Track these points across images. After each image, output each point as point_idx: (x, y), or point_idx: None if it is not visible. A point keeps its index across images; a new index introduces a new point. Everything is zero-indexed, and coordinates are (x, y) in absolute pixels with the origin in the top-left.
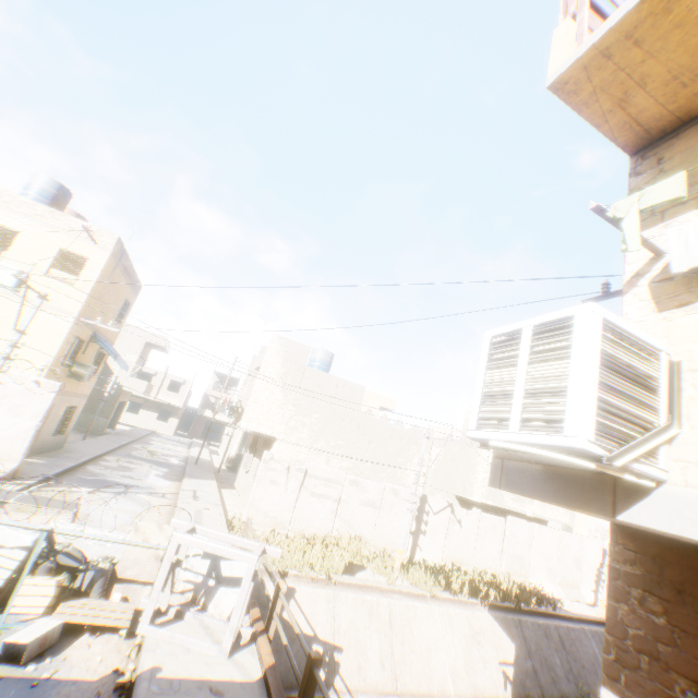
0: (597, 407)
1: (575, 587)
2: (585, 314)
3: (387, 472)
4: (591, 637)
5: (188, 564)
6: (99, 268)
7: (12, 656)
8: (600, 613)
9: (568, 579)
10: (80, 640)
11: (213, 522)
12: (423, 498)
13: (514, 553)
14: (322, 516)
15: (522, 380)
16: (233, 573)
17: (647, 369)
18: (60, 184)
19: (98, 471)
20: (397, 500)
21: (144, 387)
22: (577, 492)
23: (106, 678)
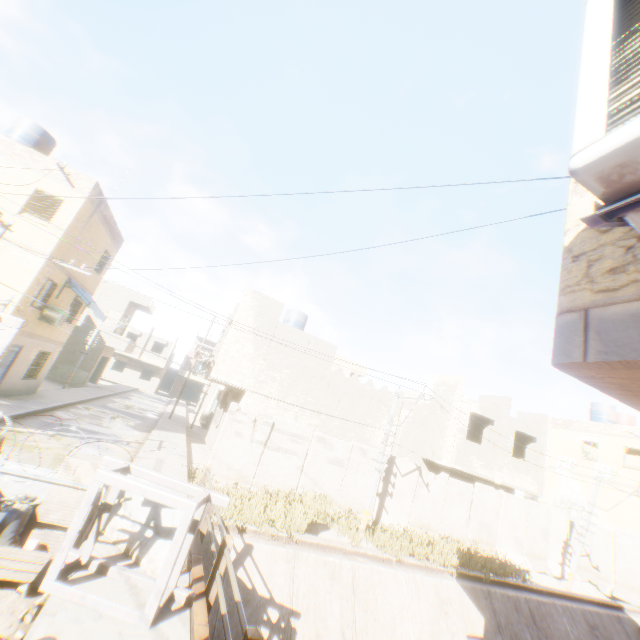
0: None
1: (542, 558)
2: None
3: (356, 432)
4: (562, 612)
5: (126, 511)
6: (75, 211)
7: None
8: (569, 587)
9: (535, 550)
10: None
11: (173, 472)
12: (391, 460)
13: (481, 520)
14: (287, 472)
15: None
16: (174, 523)
17: None
18: (43, 130)
19: (66, 417)
20: (365, 459)
21: (126, 344)
22: None
23: None
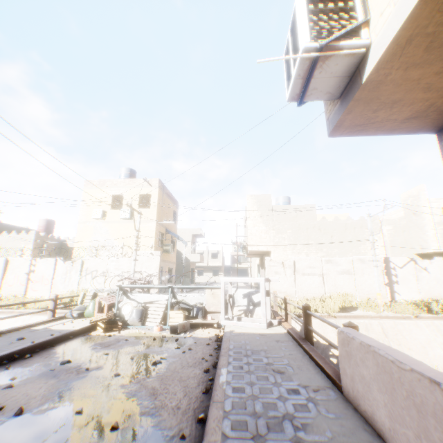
0: (311, 31)
1: None
2: (296, 1)
3: (352, 252)
4: None
5: (237, 304)
6: (156, 196)
7: (173, 330)
8: None
9: None
10: (198, 330)
11: None
12: (385, 260)
13: None
14: (314, 286)
15: (291, 54)
16: (260, 299)
17: (344, 4)
18: (130, 169)
19: None
20: (365, 265)
21: (199, 257)
22: (350, 93)
23: (212, 337)
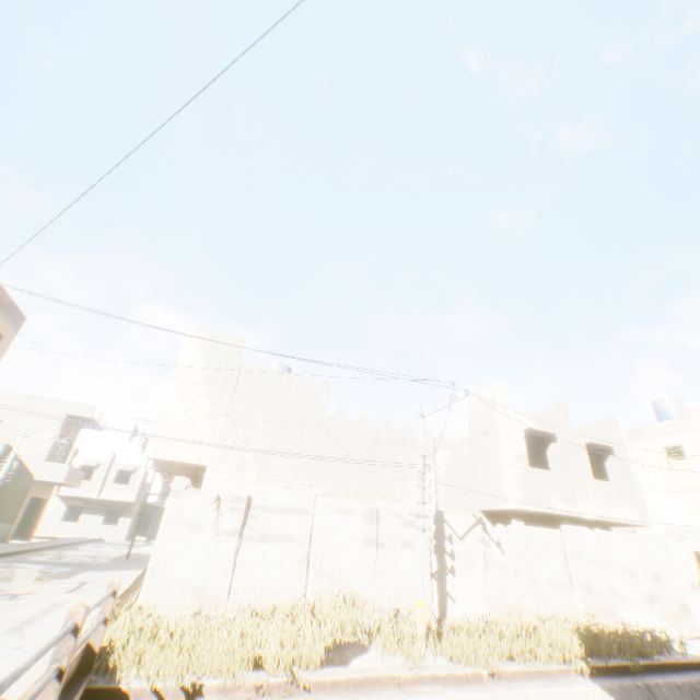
0: None
1: (683, 616)
2: None
3: (381, 494)
4: None
5: None
6: None
7: None
8: None
9: (670, 606)
10: None
11: None
12: (439, 517)
13: (587, 580)
14: (284, 572)
15: None
16: None
17: None
18: None
19: None
20: (401, 525)
21: (65, 472)
22: None
23: None
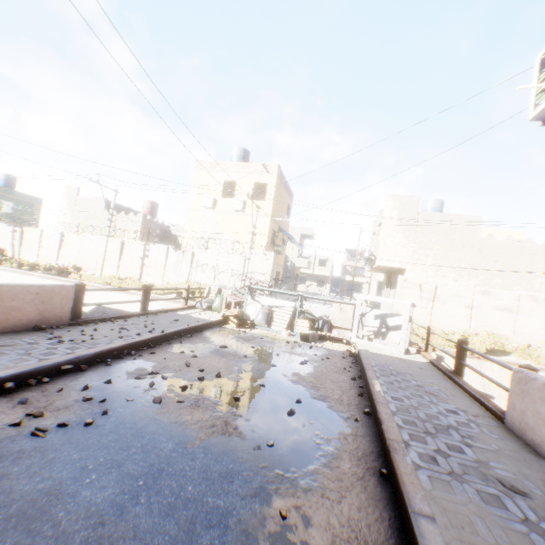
0: None
1: None
2: None
3: (520, 285)
4: None
5: (366, 324)
6: (273, 187)
7: (304, 338)
8: None
9: None
10: (326, 342)
11: None
12: None
13: None
14: (456, 319)
15: None
16: (396, 323)
17: None
18: (243, 149)
19: None
20: (535, 305)
21: (306, 263)
22: None
23: (344, 351)
